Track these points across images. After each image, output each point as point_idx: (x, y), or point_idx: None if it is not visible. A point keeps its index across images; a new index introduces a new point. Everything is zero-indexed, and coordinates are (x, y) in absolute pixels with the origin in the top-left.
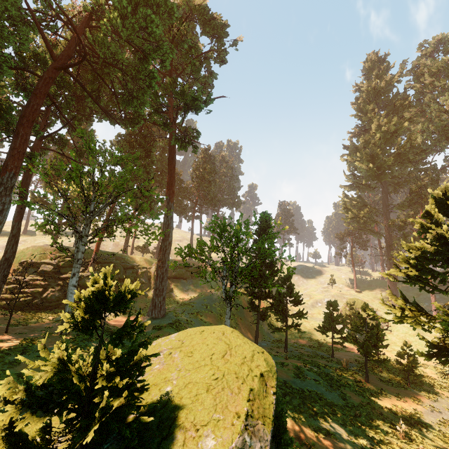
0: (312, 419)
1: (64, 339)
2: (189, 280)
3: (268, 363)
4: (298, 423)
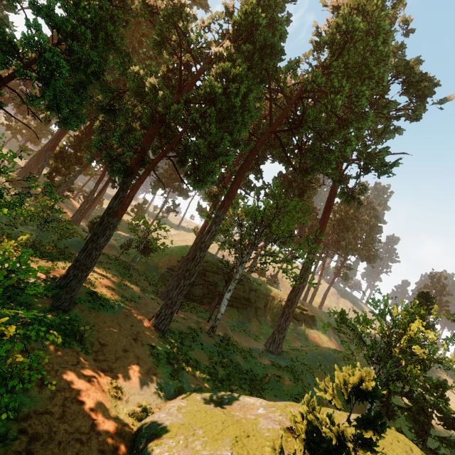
0: None
1: (213, 341)
2: (301, 323)
3: None
4: None
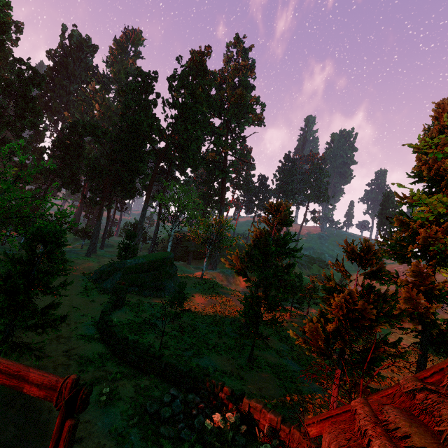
0: (205, 295)
1: None
2: None
3: (161, 255)
4: (198, 293)
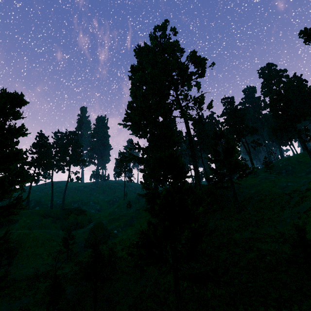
0: None
1: None
2: None
3: None
4: None
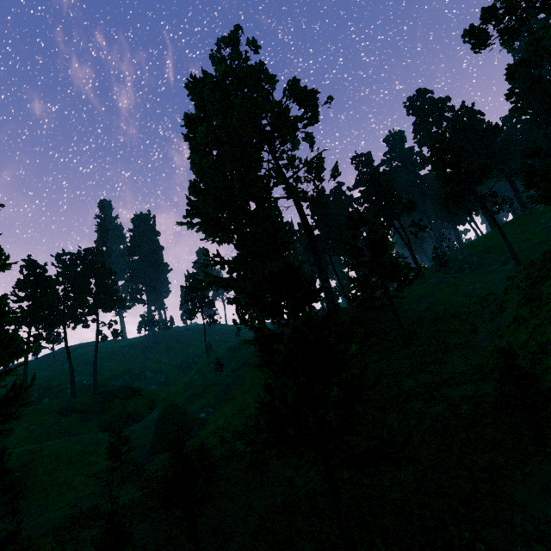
0: None
1: None
2: None
3: None
4: None
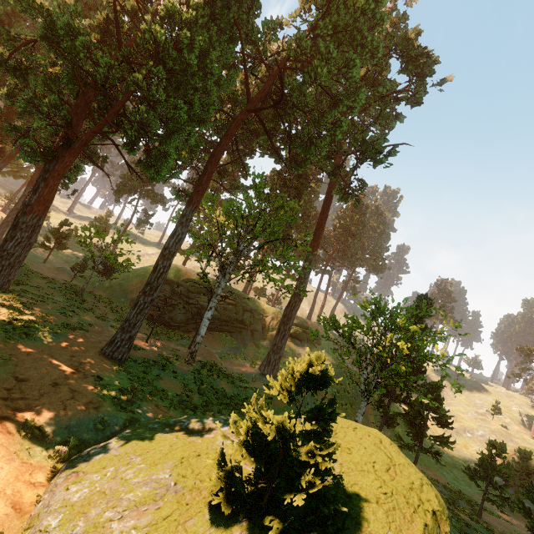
0: None
1: (192, 368)
2: (303, 343)
3: (439, 502)
4: None
